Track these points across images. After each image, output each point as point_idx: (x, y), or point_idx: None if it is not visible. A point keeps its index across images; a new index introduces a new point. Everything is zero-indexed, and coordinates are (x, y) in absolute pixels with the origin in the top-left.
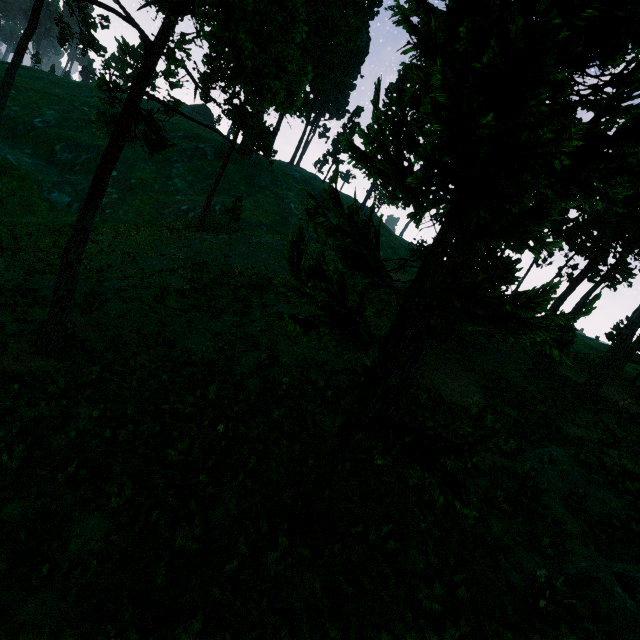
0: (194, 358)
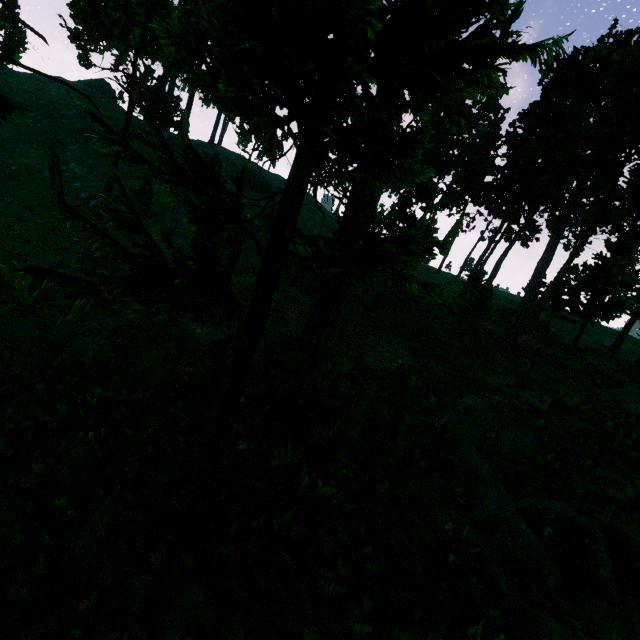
0: (83, 360)
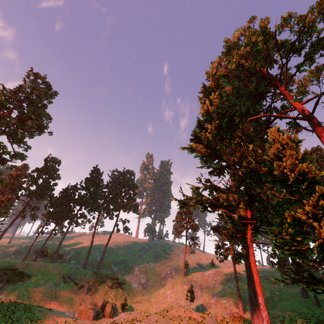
0: None
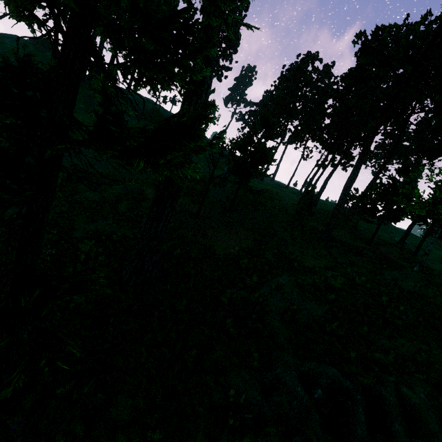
0: None
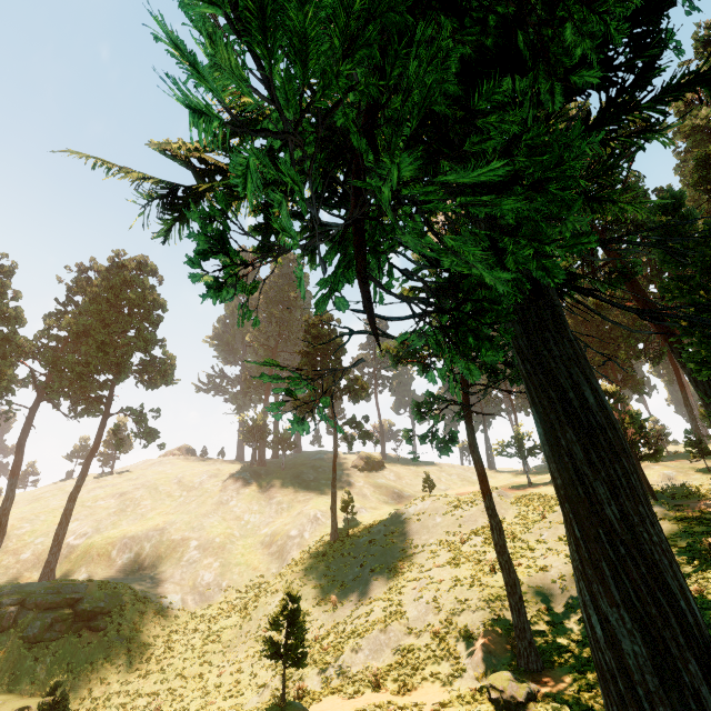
0: None
